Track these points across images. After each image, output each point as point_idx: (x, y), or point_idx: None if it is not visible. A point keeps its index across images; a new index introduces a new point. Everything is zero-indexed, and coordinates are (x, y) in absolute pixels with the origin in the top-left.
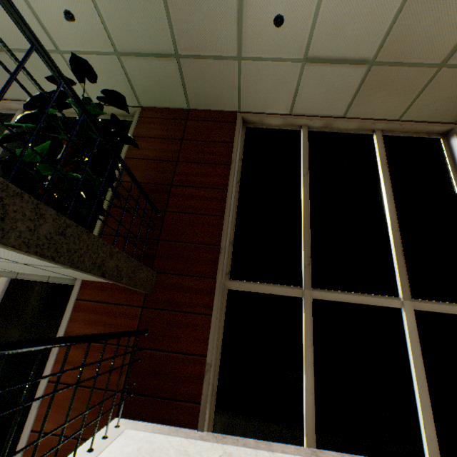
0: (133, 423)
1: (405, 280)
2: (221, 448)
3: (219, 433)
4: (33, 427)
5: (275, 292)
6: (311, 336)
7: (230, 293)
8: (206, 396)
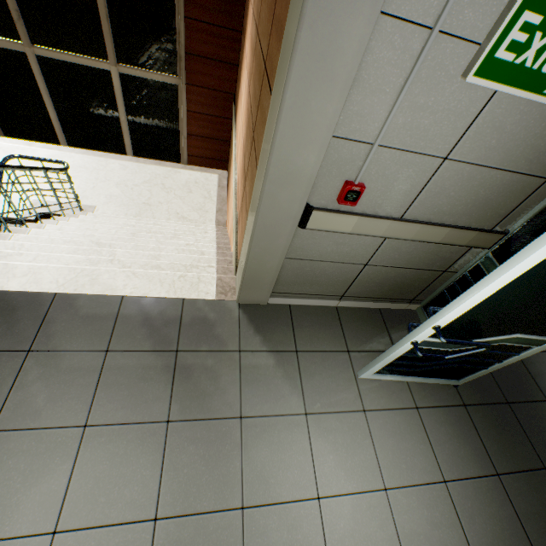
0: None
1: (112, 48)
2: None
3: (4, 138)
4: None
5: (0, 46)
6: (45, 87)
7: None
8: None
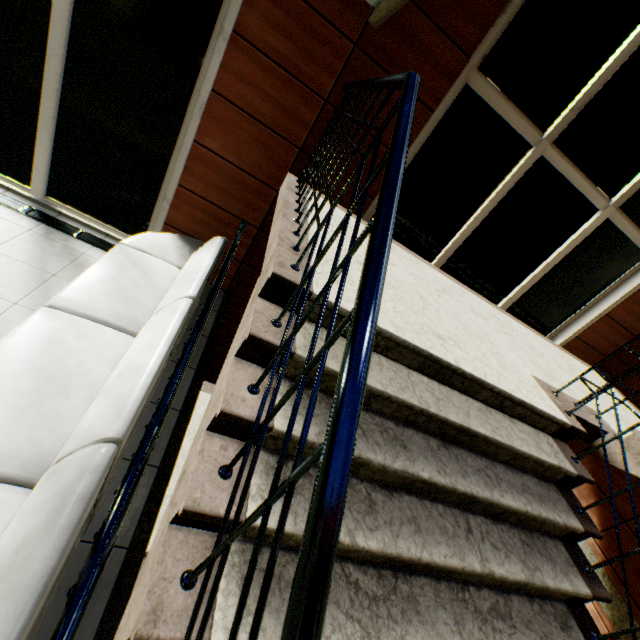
0: (308, 187)
1: (637, 188)
2: None
3: None
4: (196, 138)
5: (512, 123)
6: (505, 193)
7: (464, 93)
8: None
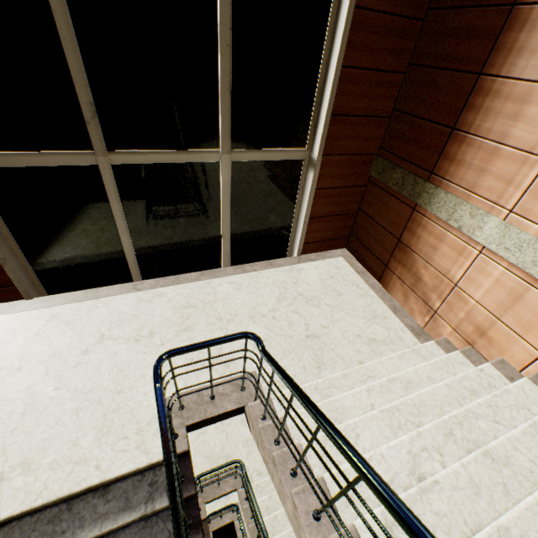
0: None
1: (228, 130)
2: (48, 313)
3: (50, 296)
4: None
5: (55, 164)
6: (120, 208)
7: None
8: (19, 281)
